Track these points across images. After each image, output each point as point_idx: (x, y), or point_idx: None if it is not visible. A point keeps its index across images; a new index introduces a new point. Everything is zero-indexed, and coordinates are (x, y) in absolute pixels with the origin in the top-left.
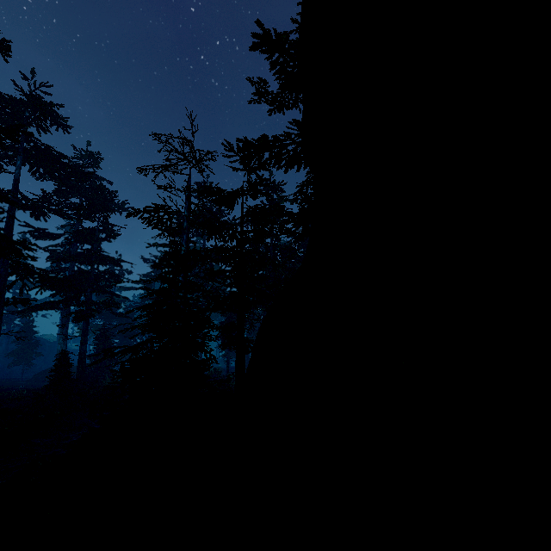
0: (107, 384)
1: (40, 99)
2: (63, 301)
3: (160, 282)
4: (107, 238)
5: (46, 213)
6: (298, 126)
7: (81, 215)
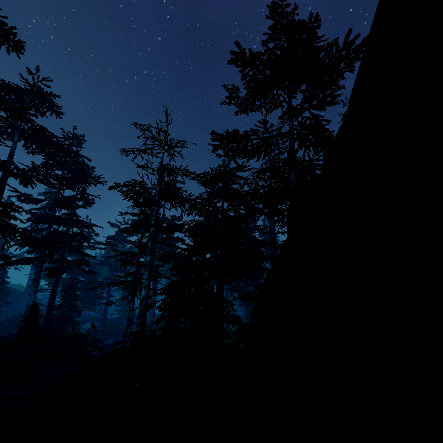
0: (69, 334)
1: (41, 89)
2: (39, 258)
3: (122, 244)
4: (84, 205)
5: (34, 181)
6: (264, 125)
7: (64, 185)
